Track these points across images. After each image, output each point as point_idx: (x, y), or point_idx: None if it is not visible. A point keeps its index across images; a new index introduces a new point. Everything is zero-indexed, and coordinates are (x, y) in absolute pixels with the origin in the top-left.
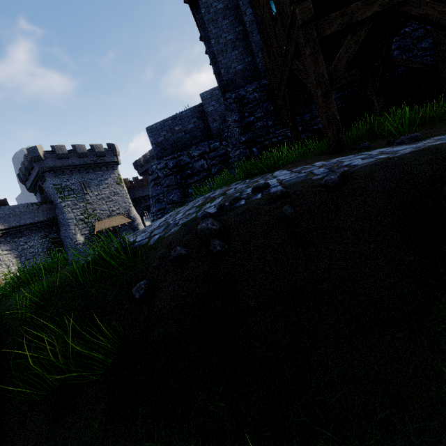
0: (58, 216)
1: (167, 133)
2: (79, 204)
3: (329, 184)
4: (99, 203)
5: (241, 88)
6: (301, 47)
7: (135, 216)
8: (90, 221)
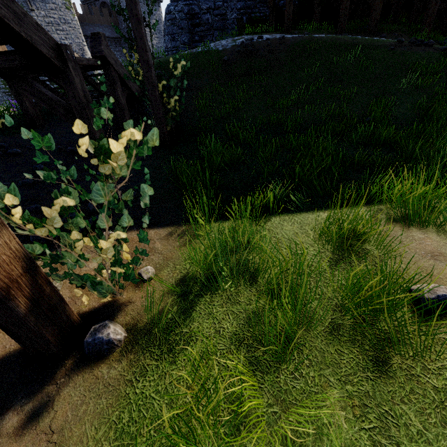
0: None
1: None
2: None
3: (280, 39)
4: (48, 29)
5: None
6: None
7: None
8: None
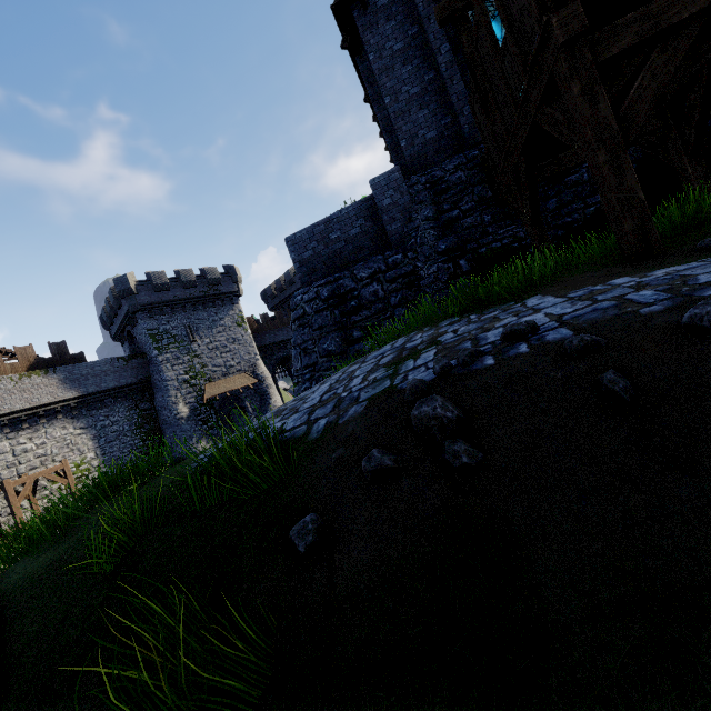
0: (153, 376)
1: (318, 244)
2: (182, 357)
3: (706, 324)
4: (211, 356)
5: (435, 166)
6: (561, 82)
7: (264, 374)
8: (198, 382)
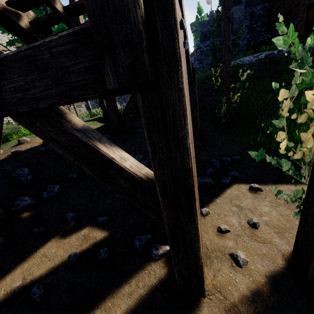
0: None
1: (210, 27)
2: None
3: None
4: None
5: (253, 6)
6: (300, 5)
7: None
8: None
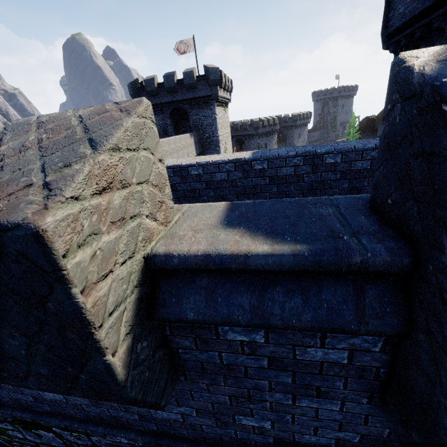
0: None
1: None
2: None
3: None
4: None
5: None
6: None
7: None
8: None
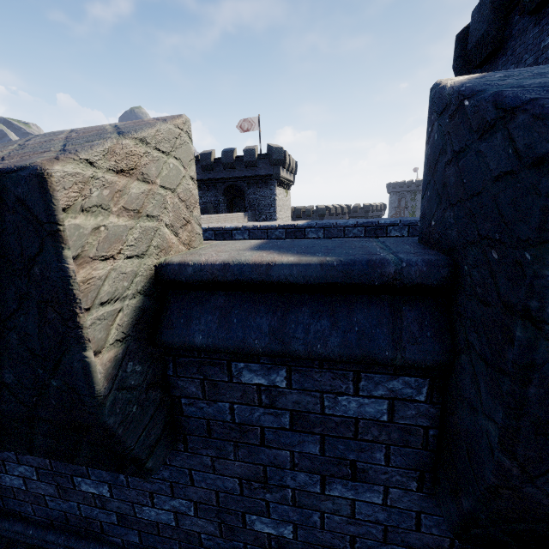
0: None
1: None
2: None
3: None
4: None
5: None
6: None
7: None
8: None
